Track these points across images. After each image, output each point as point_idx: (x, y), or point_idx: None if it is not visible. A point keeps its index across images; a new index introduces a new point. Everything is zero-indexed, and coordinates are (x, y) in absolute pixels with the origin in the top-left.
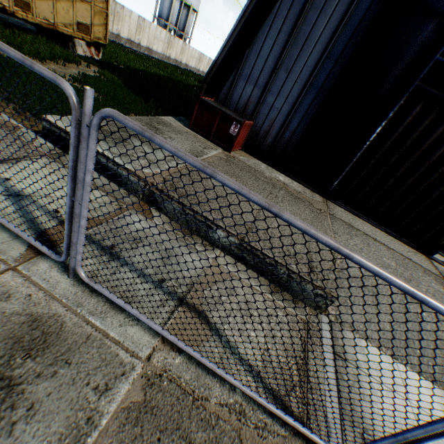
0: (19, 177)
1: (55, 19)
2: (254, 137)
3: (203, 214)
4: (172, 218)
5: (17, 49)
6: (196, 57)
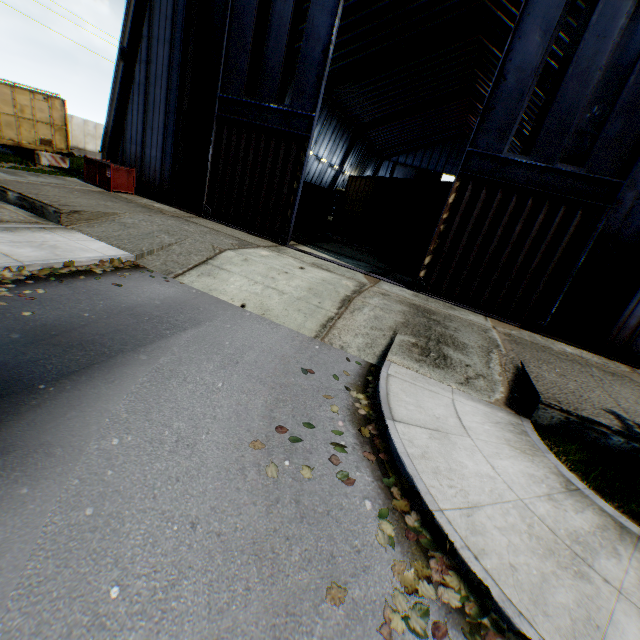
0: None
1: (21, 138)
2: (148, 184)
3: (3, 186)
4: None
5: None
6: None
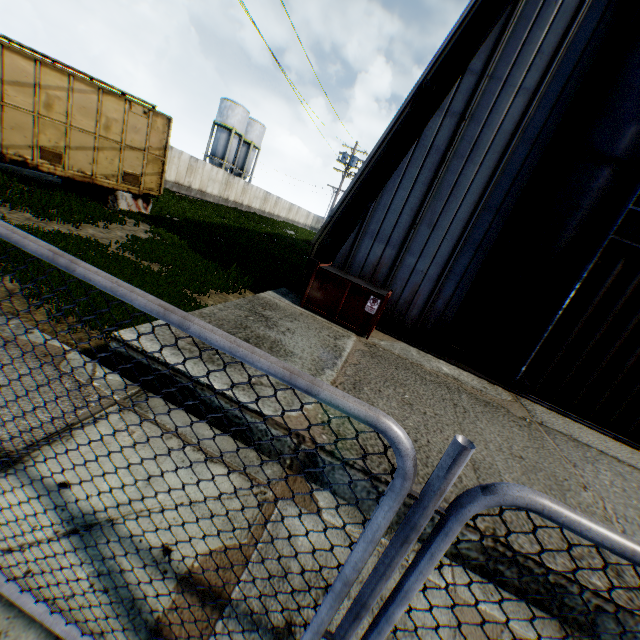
0: (82, 472)
1: (94, 169)
2: (391, 310)
3: None
4: (349, 499)
5: (42, 213)
6: (261, 196)
